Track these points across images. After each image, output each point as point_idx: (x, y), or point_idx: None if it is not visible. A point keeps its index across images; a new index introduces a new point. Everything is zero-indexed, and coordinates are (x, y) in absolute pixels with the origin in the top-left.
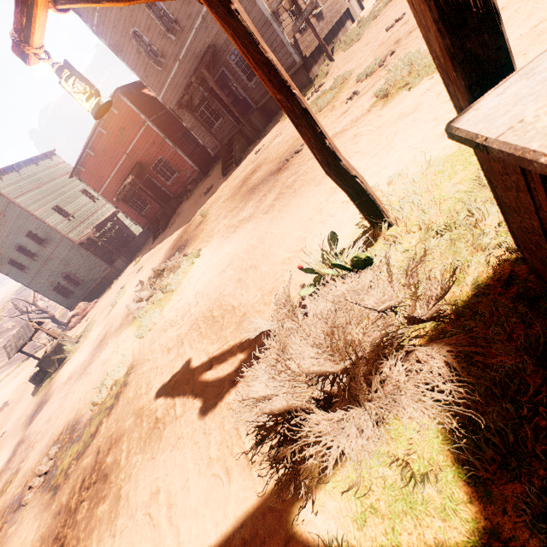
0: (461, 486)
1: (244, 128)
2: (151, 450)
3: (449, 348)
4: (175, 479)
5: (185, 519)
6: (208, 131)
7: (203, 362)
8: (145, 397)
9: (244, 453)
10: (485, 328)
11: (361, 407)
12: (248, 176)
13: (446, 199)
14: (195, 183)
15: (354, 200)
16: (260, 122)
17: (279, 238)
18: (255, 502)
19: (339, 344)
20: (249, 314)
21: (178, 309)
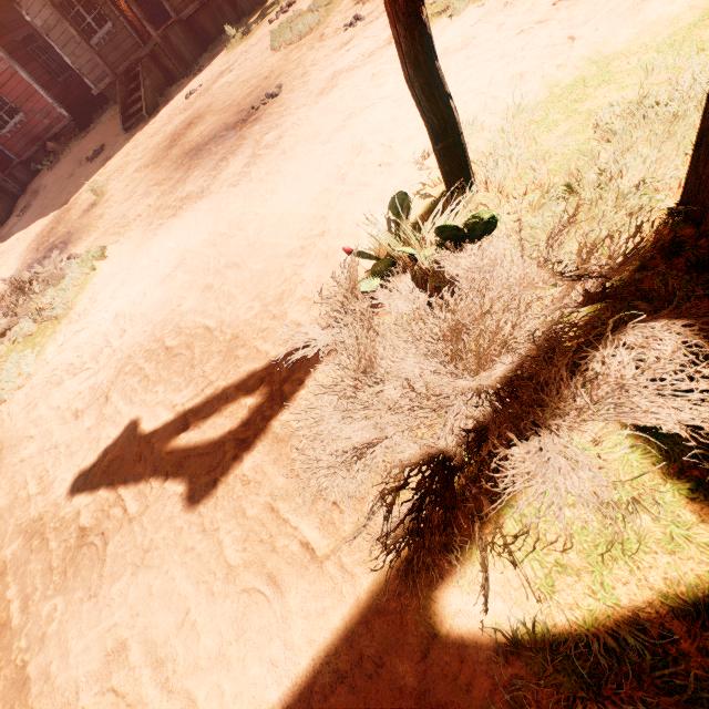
0: (685, 505)
1: (157, 50)
2: (84, 584)
3: (688, 321)
4: (158, 618)
5: (199, 675)
6: (84, 40)
7: (167, 422)
8: (41, 499)
9: (299, 544)
10: (658, 309)
11: (543, 429)
12: (180, 131)
13: (553, 155)
14: (63, 139)
15: (437, 141)
16: (186, 47)
17: (274, 219)
18: (344, 612)
19: (483, 345)
20: (244, 335)
21: (79, 346)
